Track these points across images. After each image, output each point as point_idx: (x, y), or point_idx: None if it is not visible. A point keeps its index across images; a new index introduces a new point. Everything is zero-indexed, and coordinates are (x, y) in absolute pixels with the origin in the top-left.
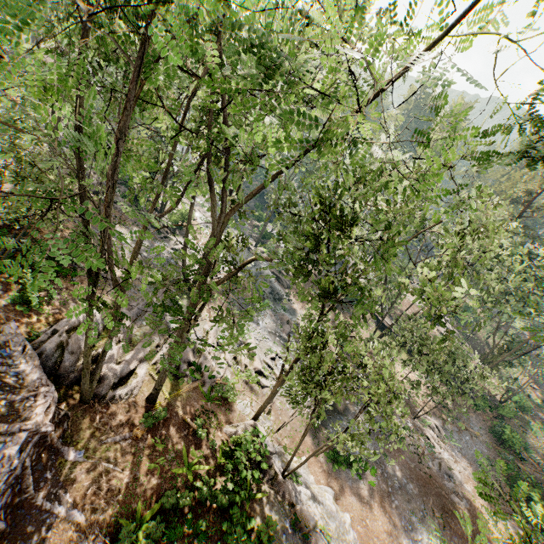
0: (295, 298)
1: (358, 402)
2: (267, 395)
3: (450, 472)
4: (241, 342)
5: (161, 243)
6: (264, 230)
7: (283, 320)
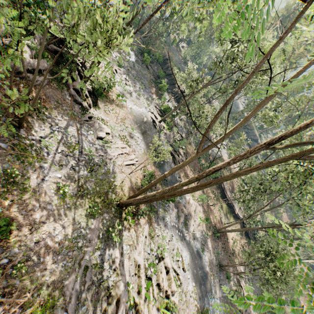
0: (183, 179)
1: (215, 274)
2: (177, 311)
3: (249, 310)
4: (159, 255)
5: (87, 131)
6: (167, 105)
7: (179, 208)
